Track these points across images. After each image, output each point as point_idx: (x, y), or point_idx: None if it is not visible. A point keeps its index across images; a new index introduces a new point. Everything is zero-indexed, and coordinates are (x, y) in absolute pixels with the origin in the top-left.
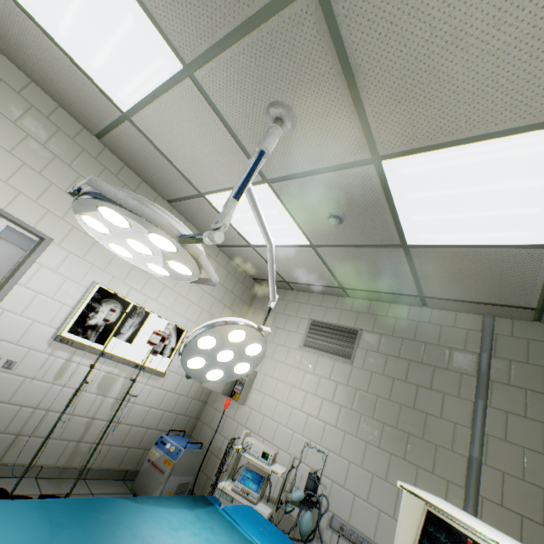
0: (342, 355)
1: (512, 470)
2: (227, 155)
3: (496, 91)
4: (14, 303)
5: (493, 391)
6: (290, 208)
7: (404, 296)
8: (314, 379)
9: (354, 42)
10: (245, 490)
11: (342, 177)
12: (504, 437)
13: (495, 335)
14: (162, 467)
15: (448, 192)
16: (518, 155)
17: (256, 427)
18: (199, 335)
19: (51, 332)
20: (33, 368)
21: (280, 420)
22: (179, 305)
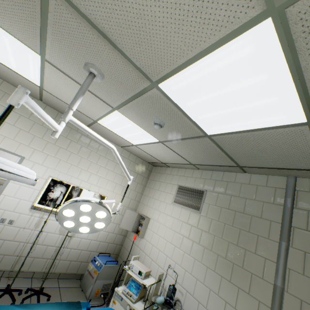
0: (194, 208)
1: (309, 299)
2: (89, 98)
3: (188, 16)
4: (9, 191)
5: (294, 235)
6: (135, 122)
7: (229, 167)
8: (179, 223)
9: (91, 13)
10: (129, 293)
11: (145, 99)
12: (302, 272)
13: (297, 191)
14: (93, 274)
15: (208, 97)
16: (235, 59)
17: (148, 252)
18: (61, 209)
19: (30, 204)
20: (23, 223)
21: (160, 248)
22: (101, 183)
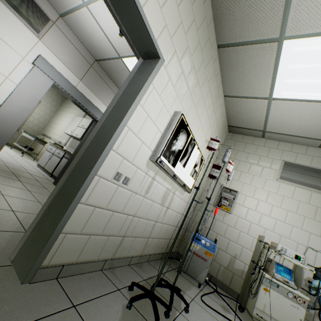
0: (318, 188)
1: None
2: None
3: None
4: (134, 122)
5: None
6: None
7: None
8: (294, 202)
9: None
10: (282, 279)
11: None
12: None
13: None
14: (204, 256)
15: None
16: None
17: (244, 229)
18: None
19: (149, 154)
20: (136, 184)
21: (266, 227)
22: (201, 140)
